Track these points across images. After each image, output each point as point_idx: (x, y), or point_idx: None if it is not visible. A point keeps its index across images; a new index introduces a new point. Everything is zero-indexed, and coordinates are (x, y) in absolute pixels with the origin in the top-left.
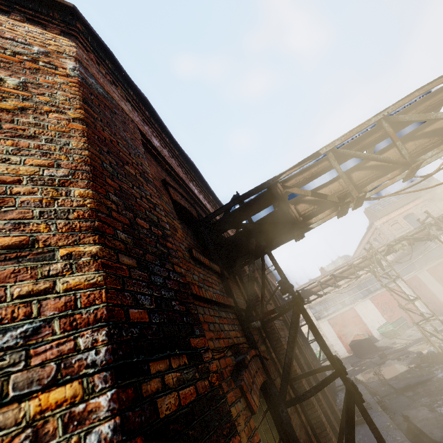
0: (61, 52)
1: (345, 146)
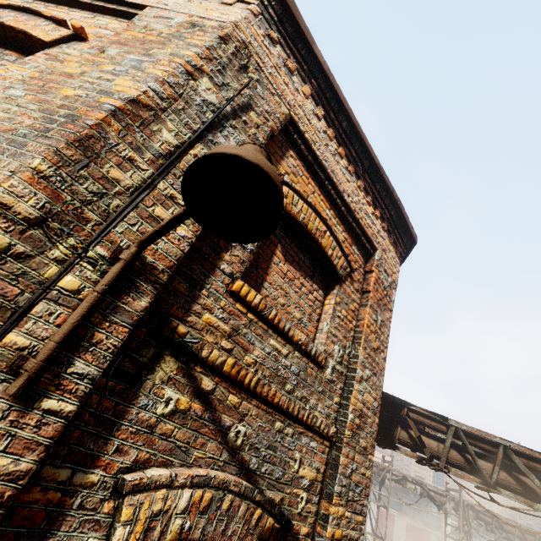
0: (394, 282)
1: (466, 432)
